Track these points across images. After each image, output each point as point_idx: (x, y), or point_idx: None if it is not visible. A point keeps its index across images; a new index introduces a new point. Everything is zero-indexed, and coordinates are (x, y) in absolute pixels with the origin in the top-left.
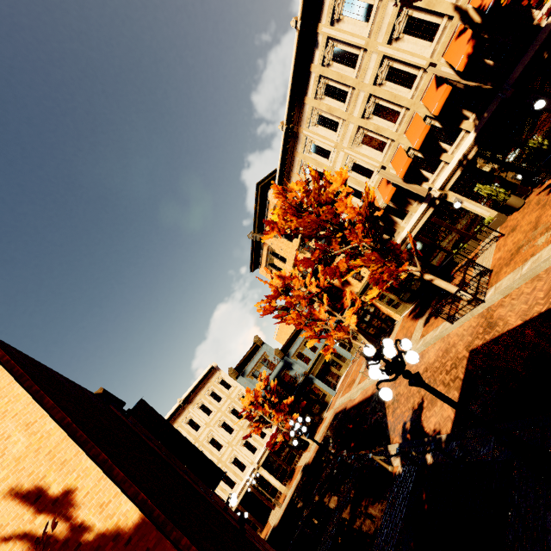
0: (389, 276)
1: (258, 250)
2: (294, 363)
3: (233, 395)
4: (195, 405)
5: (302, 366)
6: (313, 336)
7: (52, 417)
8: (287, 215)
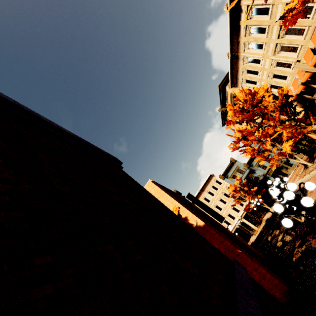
0: (298, 135)
1: (225, 115)
2: (255, 170)
3: (223, 187)
4: (206, 192)
5: (261, 171)
6: (263, 158)
7: (176, 201)
8: (236, 115)
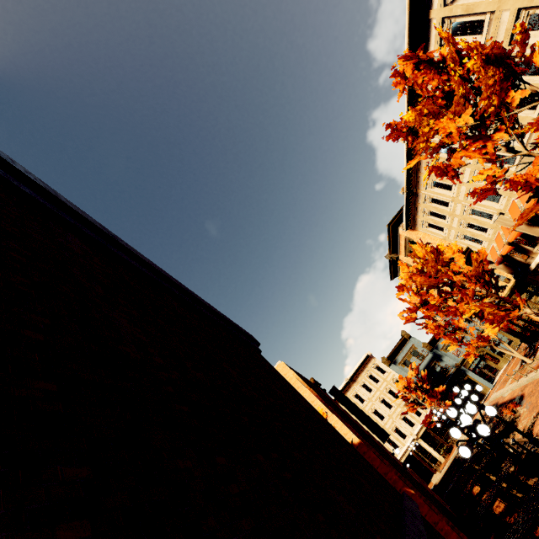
0: (501, 320)
1: (395, 265)
2: (443, 355)
3: (388, 379)
4: (358, 384)
5: (452, 358)
6: (454, 341)
7: (319, 400)
8: (413, 278)
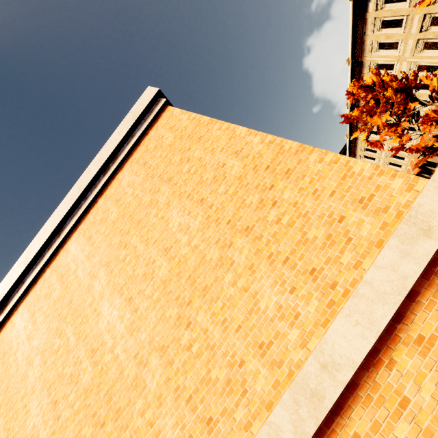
0: None
1: None
2: None
3: None
4: None
5: None
6: None
7: None
8: None
